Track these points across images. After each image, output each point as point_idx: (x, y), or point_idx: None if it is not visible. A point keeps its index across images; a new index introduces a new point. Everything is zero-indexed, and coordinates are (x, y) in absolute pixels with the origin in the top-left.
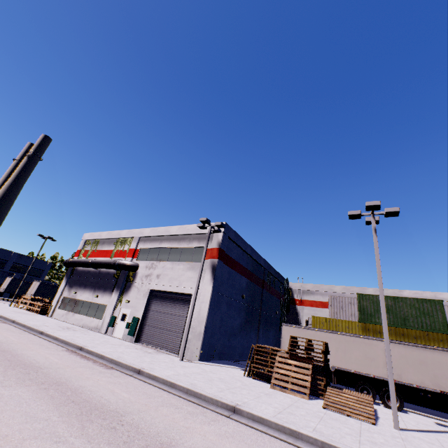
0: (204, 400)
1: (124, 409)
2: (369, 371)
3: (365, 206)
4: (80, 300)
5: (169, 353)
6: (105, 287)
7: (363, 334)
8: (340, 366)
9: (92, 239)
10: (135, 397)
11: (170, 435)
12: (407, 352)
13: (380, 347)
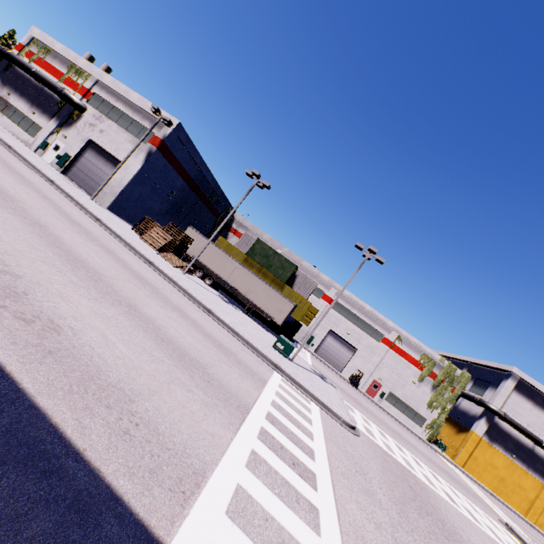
0: (85, 210)
1: (34, 183)
2: (220, 274)
3: (252, 172)
4: (13, 106)
5: (87, 194)
6: (45, 109)
7: (242, 262)
8: (207, 264)
9: (41, 42)
10: (43, 185)
11: (54, 200)
12: (245, 274)
13: (235, 266)
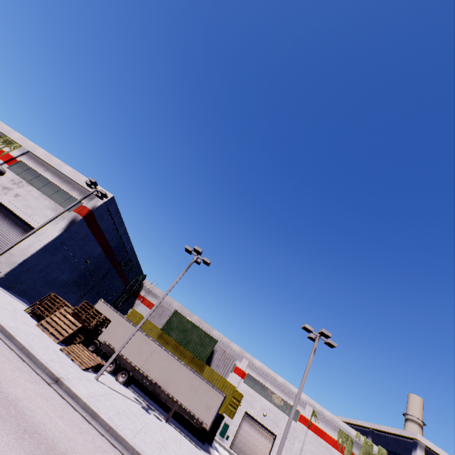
0: None
1: None
2: (133, 359)
3: (194, 248)
4: None
5: None
6: None
7: (157, 339)
8: (117, 348)
9: None
10: None
11: None
12: (165, 358)
13: (153, 347)
